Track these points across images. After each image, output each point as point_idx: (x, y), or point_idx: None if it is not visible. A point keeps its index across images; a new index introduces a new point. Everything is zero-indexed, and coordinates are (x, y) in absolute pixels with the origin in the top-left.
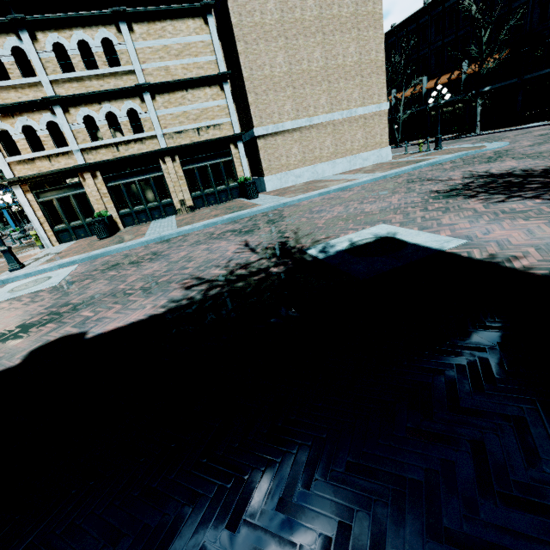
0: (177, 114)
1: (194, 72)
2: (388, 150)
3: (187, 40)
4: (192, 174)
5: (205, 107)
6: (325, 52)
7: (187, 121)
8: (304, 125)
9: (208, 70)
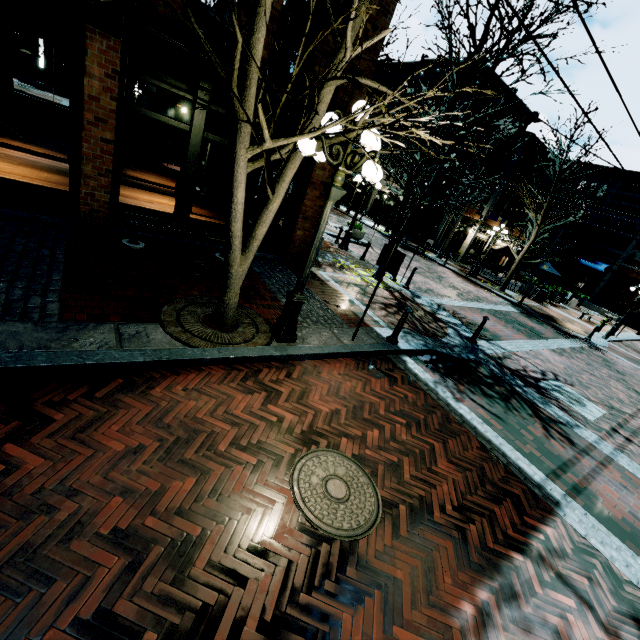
0: None
1: None
2: None
3: None
4: None
5: None
6: None
7: None
8: None
9: None
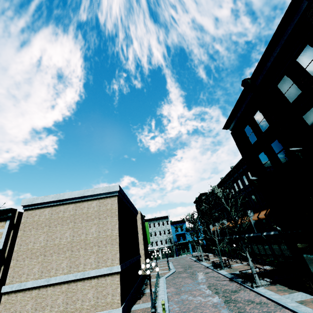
0: None
1: None
2: (118, 312)
3: None
4: None
5: None
6: (73, 232)
7: None
8: (42, 283)
9: None
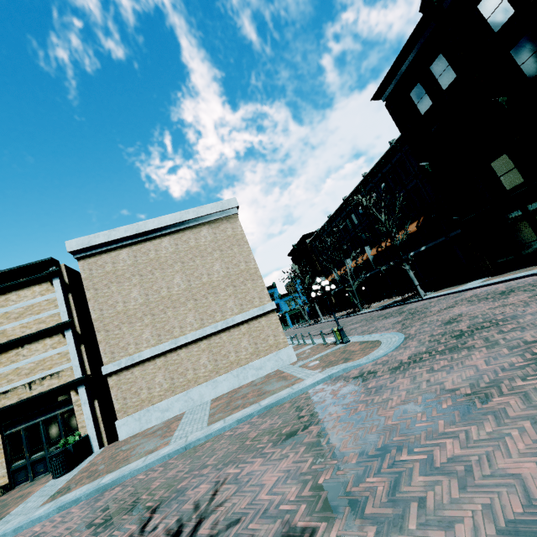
0: (7, 373)
1: (35, 327)
2: (288, 351)
3: (31, 302)
4: (19, 436)
5: (43, 358)
6: (186, 276)
7: (18, 377)
8: (168, 348)
9: (51, 322)
